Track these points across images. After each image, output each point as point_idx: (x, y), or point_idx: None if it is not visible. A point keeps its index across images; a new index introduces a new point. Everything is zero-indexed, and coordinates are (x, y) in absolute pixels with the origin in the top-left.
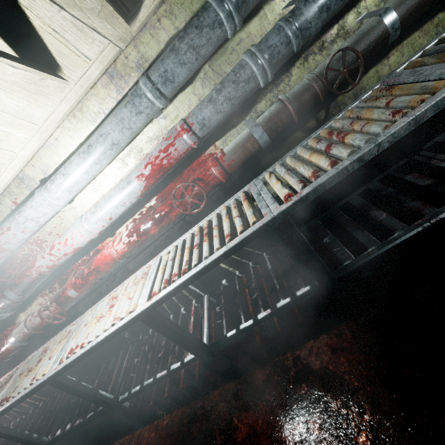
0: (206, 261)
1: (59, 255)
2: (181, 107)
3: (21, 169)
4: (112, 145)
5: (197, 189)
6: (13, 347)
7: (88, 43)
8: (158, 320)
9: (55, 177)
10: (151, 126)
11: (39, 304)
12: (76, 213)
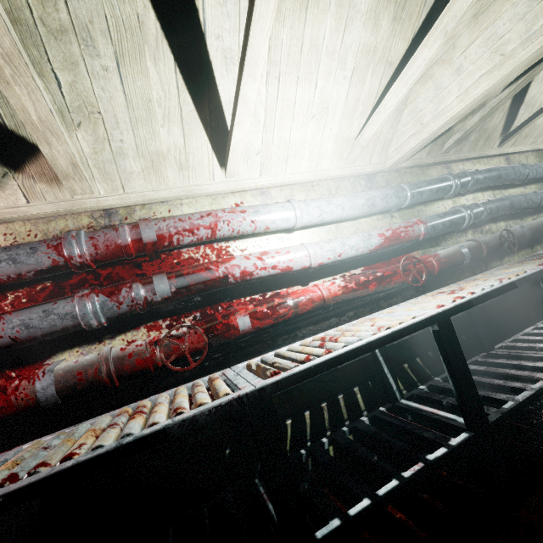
0: (501, 283)
1: (268, 264)
2: (403, 217)
3: (269, 186)
4: (371, 204)
5: (421, 266)
6: (26, 399)
7: (378, 155)
8: (453, 332)
9: (316, 199)
10: (381, 216)
11: (131, 341)
12: (285, 245)
